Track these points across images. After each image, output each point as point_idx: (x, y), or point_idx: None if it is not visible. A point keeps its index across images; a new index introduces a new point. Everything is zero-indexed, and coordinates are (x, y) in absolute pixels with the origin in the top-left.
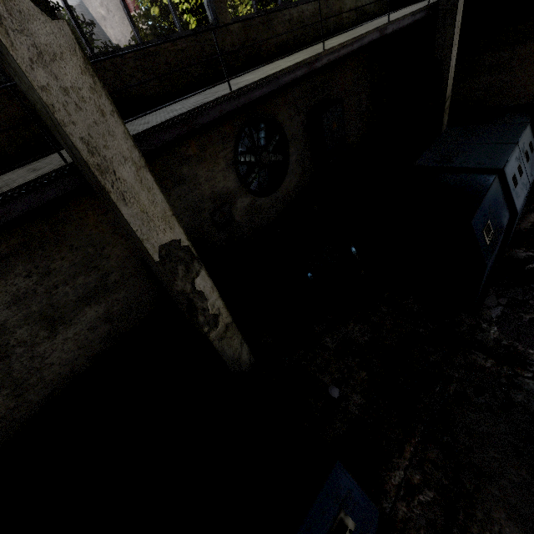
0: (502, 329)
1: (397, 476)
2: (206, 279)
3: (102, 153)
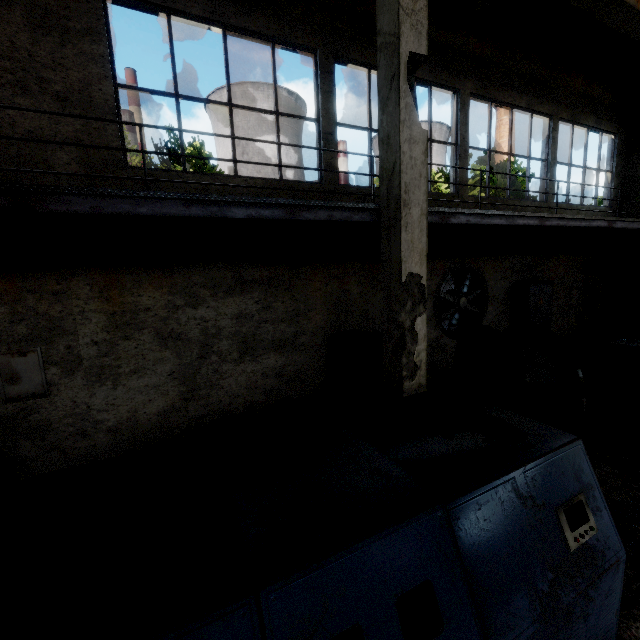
0: None
1: None
2: (424, 324)
3: (409, 195)
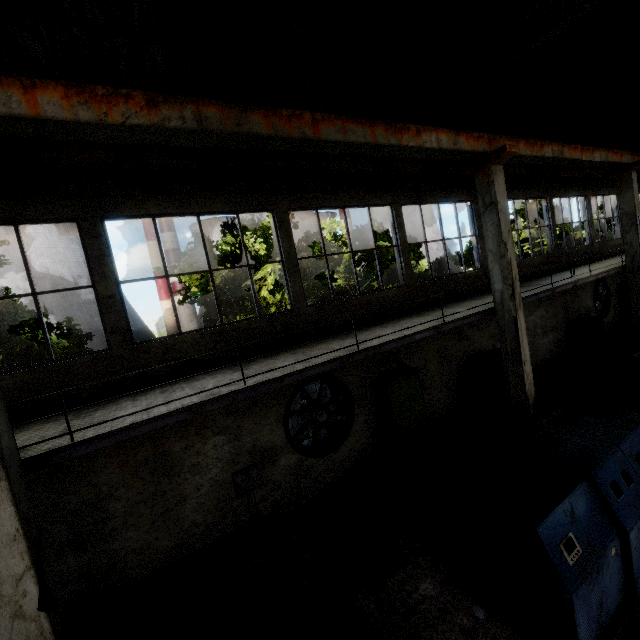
0: None
1: None
2: None
3: None
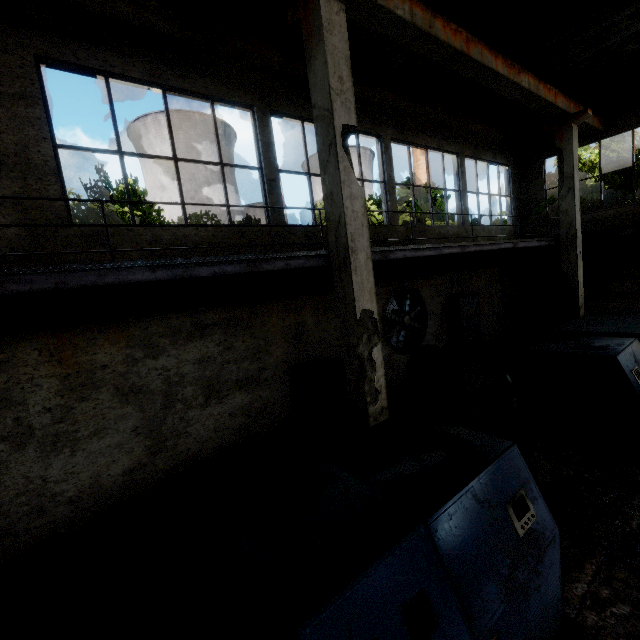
0: None
1: (579, 588)
2: (380, 352)
3: (355, 243)
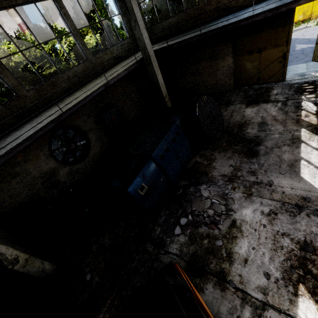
0: (162, 228)
1: (100, 317)
2: (0, 246)
3: None
